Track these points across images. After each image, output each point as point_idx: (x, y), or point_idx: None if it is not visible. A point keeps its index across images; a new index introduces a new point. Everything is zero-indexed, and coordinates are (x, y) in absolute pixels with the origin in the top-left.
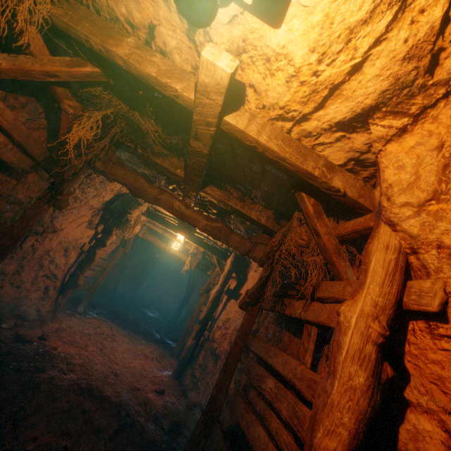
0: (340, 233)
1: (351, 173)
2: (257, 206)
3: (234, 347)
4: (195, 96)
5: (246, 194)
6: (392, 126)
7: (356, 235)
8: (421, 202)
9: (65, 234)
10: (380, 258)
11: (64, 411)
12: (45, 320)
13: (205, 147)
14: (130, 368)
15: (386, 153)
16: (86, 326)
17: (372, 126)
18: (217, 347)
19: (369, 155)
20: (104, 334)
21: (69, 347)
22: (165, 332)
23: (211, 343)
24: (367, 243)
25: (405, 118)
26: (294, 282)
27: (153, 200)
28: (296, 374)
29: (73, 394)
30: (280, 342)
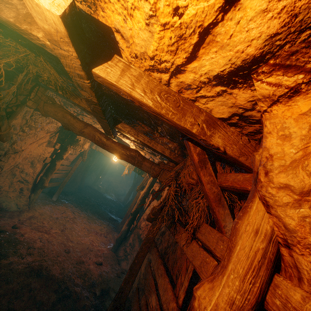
0: (222, 184)
1: (237, 126)
2: (165, 138)
3: (140, 251)
4: (52, 46)
5: (154, 129)
6: (281, 84)
7: (235, 190)
8: (305, 189)
9: (28, 152)
10: (246, 244)
11: (14, 291)
12: (23, 211)
13: (92, 97)
14: (81, 244)
15: (271, 115)
16: (55, 212)
17: (256, 82)
18: (141, 233)
19: (254, 112)
20: (68, 217)
21: (35, 233)
22: (116, 211)
23: (138, 230)
24: (238, 216)
25: (300, 75)
26: (176, 223)
27: (79, 133)
28: (168, 309)
29: (24, 276)
30: (174, 253)
